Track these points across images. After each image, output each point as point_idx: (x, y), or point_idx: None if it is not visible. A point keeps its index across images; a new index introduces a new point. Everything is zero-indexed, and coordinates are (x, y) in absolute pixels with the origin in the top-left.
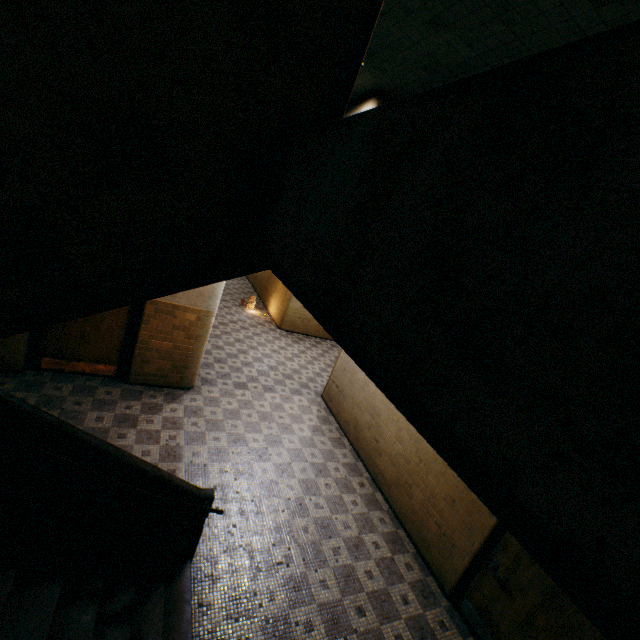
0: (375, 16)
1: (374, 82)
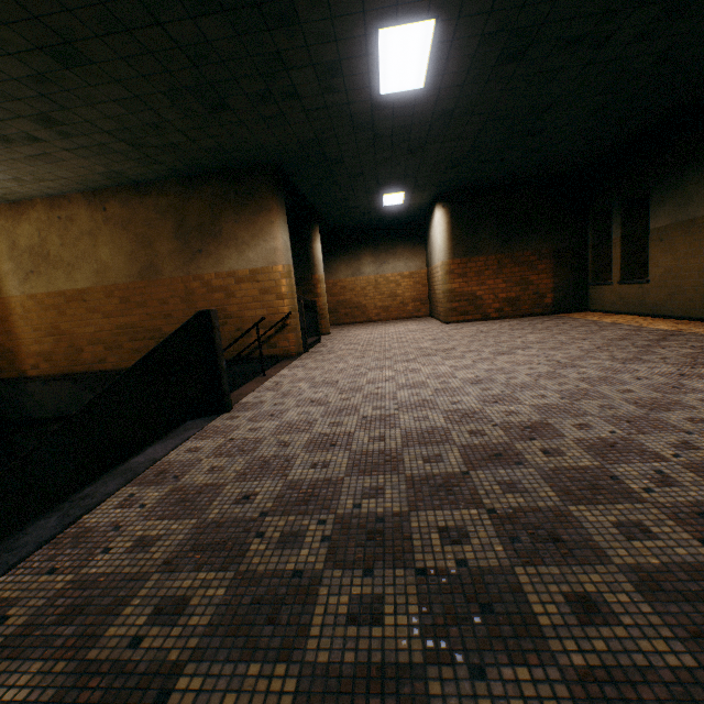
0: (210, 322)
1: (427, 193)
